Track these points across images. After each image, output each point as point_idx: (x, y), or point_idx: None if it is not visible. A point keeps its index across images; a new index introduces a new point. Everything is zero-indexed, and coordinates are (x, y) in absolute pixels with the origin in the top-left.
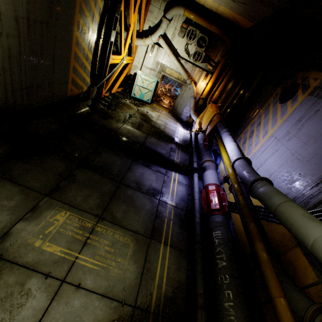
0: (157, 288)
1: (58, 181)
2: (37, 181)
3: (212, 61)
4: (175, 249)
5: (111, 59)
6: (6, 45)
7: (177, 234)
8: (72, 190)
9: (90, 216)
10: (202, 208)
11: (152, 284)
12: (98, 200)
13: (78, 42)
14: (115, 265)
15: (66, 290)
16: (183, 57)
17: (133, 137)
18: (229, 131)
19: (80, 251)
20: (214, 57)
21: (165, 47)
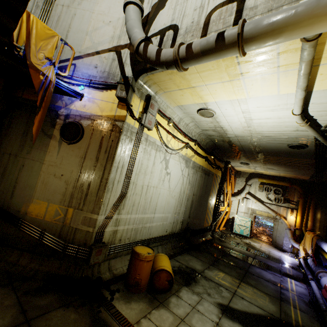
0: (294, 320)
1: (212, 261)
2: (204, 259)
3: (291, 201)
4: (304, 313)
5: (220, 208)
6: (195, 204)
7: (304, 307)
8: (221, 266)
9: (235, 278)
10: (324, 299)
11: (290, 318)
12: (237, 274)
13: (210, 201)
14: (259, 300)
15: (237, 296)
16: (267, 202)
17: (245, 253)
18: (325, 242)
19: (237, 288)
20: (292, 198)
21: (251, 198)
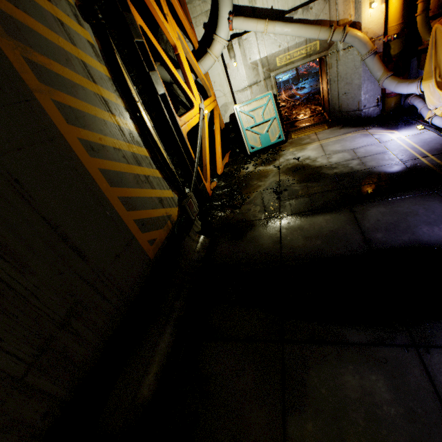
0: None
1: None
2: None
3: None
4: None
5: (183, 125)
6: None
7: None
8: None
9: None
10: None
11: None
12: None
13: (93, 145)
14: None
15: None
16: (293, 6)
17: (328, 243)
18: None
19: None
20: None
21: (250, 25)
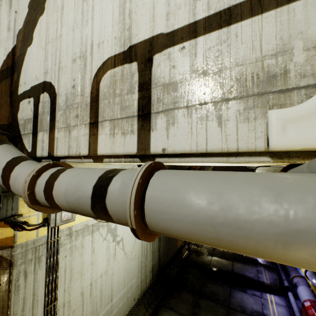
0: None
1: (192, 308)
2: (183, 309)
3: None
4: None
5: None
6: (163, 237)
7: None
8: (202, 314)
9: None
10: None
11: None
12: None
13: None
14: None
15: None
16: None
17: (223, 266)
18: None
19: None
20: None
21: None
